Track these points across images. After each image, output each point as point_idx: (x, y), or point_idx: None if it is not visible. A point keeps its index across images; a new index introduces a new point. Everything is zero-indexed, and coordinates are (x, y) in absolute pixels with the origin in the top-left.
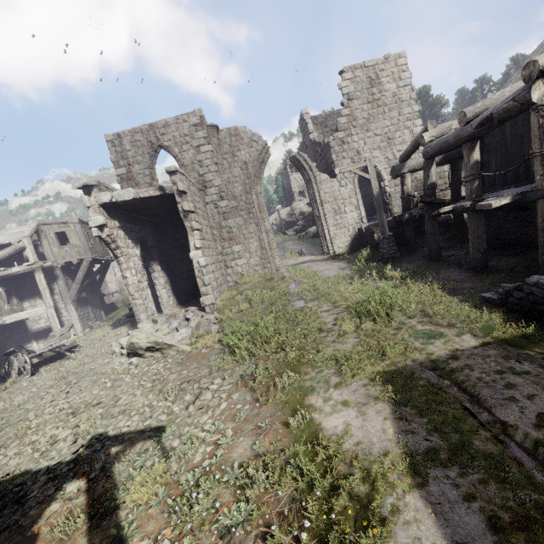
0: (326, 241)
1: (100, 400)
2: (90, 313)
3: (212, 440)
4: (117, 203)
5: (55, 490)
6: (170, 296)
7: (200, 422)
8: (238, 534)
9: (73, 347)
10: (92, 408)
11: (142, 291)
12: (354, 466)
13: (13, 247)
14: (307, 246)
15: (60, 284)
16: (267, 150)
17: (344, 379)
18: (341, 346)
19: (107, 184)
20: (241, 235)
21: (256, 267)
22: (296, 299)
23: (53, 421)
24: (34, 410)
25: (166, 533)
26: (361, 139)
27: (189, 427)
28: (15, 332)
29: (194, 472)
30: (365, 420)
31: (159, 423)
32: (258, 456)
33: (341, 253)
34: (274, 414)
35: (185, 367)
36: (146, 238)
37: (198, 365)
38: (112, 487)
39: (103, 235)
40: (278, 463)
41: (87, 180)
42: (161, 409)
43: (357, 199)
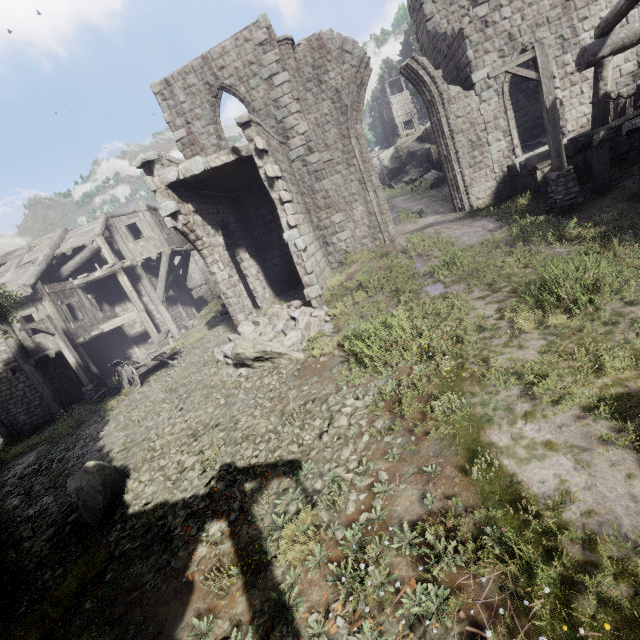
0: (459, 192)
1: (218, 421)
2: (182, 312)
3: (364, 485)
4: (186, 180)
5: (198, 530)
6: (265, 288)
7: (341, 459)
8: (433, 627)
9: (174, 353)
10: (211, 430)
11: (234, 288)
12: (602, 556)
13: (88, 249)
14: (426, 201)
15: (145, 284)
16: (366, 64)
17: (540, 407)
18: (519, 353)
19: (169, 156)
20: (341, 200)
21: (363, 240)
22: (430, 282)
23: (175, 443)
24: (154, 428)
25: (336, 608)
26: (517, 12)
27: (330, 465)
28: (115, 339)
29: (350, 527)
30: (595, 477)
31: (291, 456)
32: (435, 517)
33: (481, 207)
34: (439, 453)
35: (304, 381)
36: (226, 220)
37: (319, 378)
38: (258, 535)
39: (178, 224)
40: (467, 531)
41: (145, 155)
42: (289, 436)
43: (507, 119)
